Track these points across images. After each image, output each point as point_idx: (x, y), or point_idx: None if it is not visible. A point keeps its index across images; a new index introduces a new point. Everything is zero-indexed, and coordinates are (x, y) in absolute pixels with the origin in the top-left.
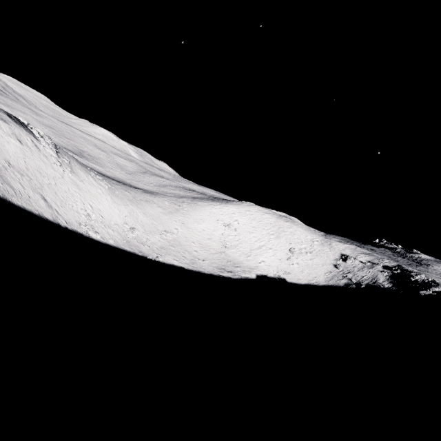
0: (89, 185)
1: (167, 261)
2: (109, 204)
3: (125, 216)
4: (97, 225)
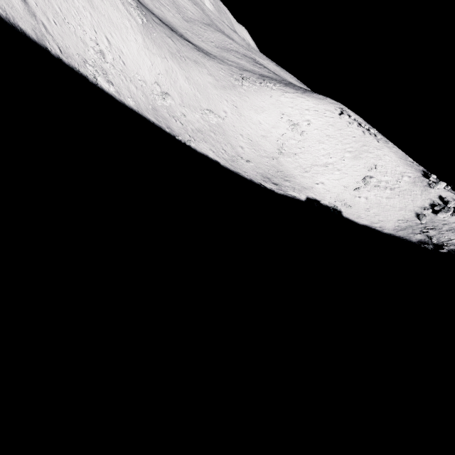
0: (110, 7)
1: (200, 149)
2: (137, 49)
3: (159, 73)
4: (113, 73)
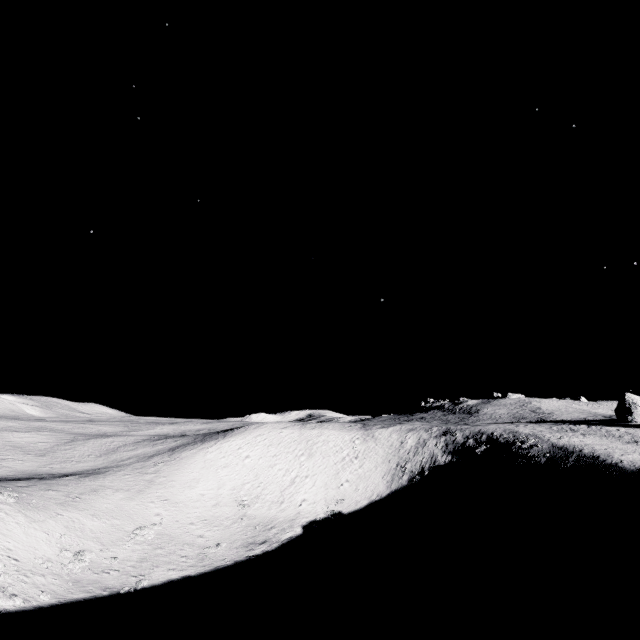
0: None
1: (157, 580)
2: (24, 530)
3: (60, 536)
4: (10, 581)
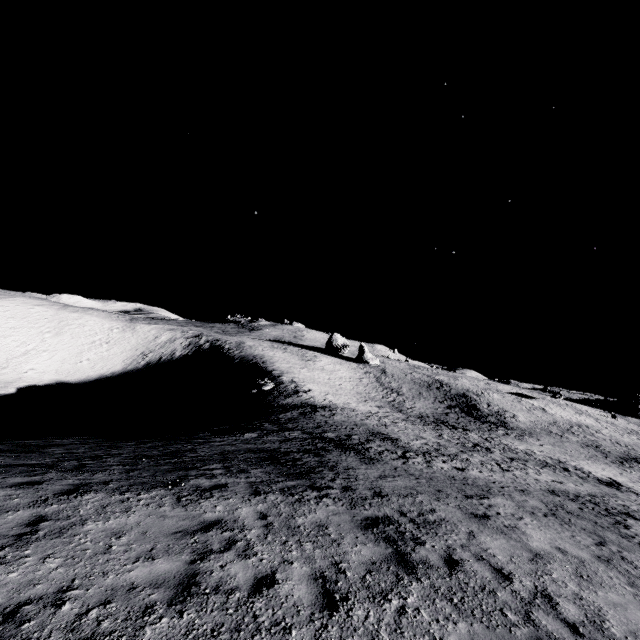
0: None
1: None
2: None
3: None
4: None
